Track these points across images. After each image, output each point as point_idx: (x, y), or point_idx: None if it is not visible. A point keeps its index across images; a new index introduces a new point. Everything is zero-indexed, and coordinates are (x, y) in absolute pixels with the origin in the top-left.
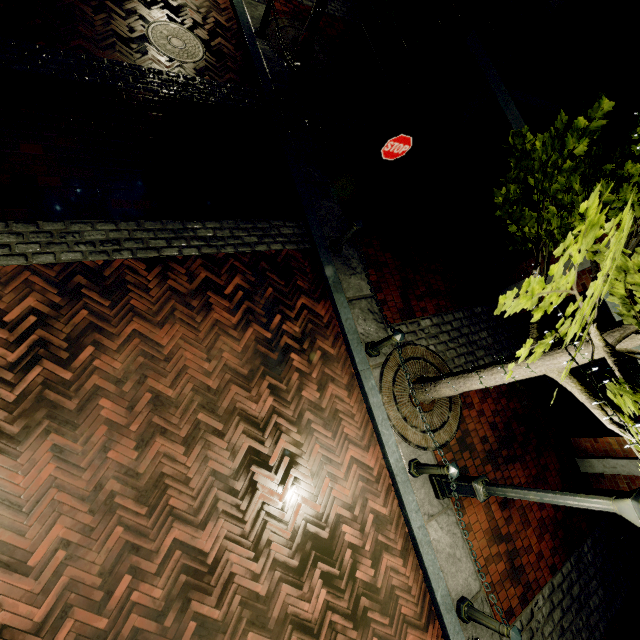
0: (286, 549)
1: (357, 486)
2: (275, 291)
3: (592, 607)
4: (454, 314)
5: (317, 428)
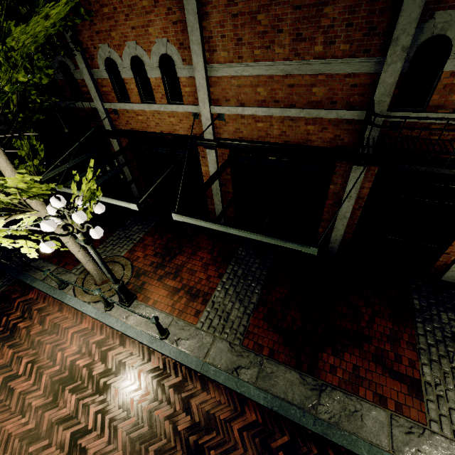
0: (42, 398)
1: (80, 341)
2: None
3: (254, 270)
4: (113, 235)
5: (45, 339)
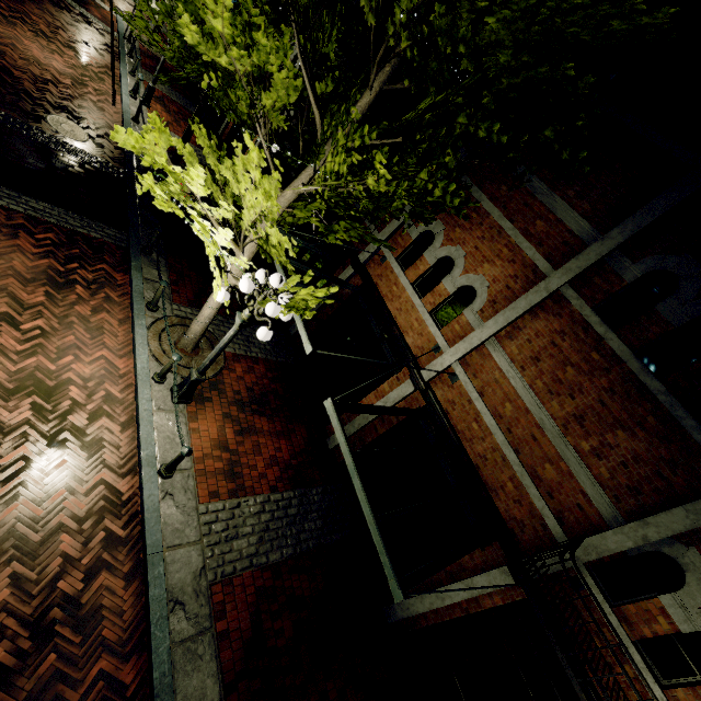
0: (6, 376)
1: (99, 372)
2: (82, 253)
3: (306, 528)
4: None
5: (78, 328)
